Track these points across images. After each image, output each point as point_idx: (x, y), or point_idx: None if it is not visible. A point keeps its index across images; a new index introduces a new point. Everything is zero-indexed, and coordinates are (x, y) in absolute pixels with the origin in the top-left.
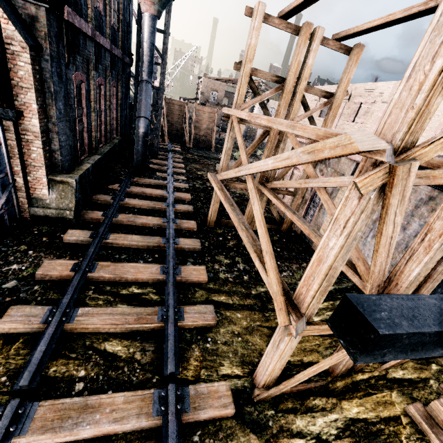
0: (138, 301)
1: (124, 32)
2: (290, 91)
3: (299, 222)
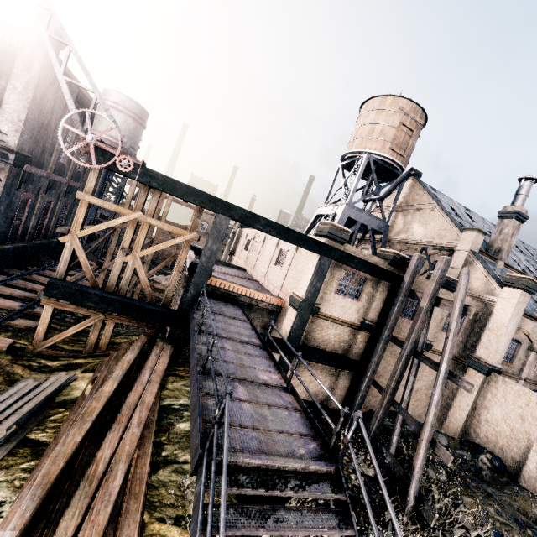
0: None
1: None
2: None
3: None
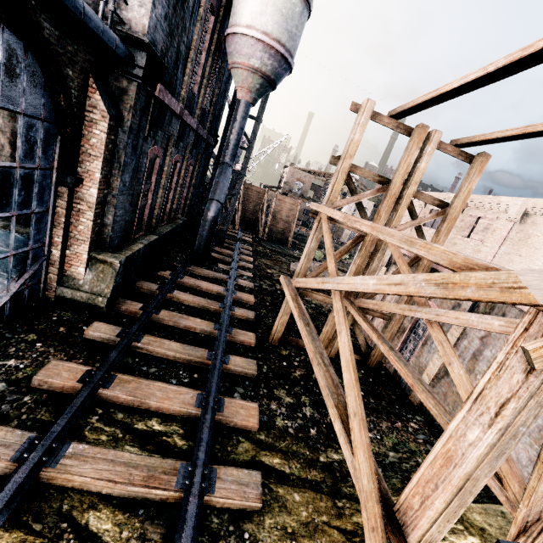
0: (155, 444)
1: (214, 115)
2: (395, 194)
3: (398, 363)
